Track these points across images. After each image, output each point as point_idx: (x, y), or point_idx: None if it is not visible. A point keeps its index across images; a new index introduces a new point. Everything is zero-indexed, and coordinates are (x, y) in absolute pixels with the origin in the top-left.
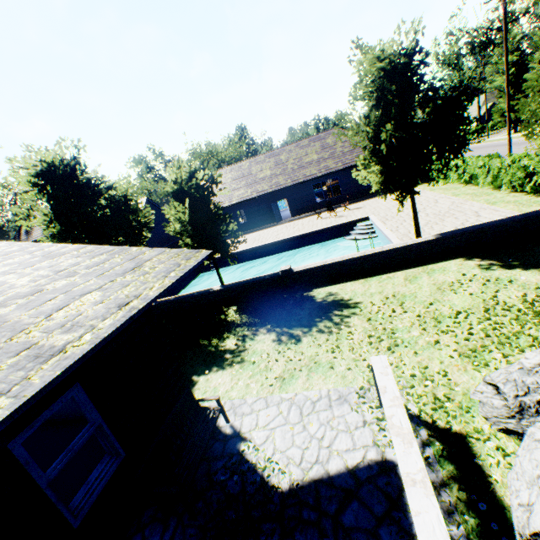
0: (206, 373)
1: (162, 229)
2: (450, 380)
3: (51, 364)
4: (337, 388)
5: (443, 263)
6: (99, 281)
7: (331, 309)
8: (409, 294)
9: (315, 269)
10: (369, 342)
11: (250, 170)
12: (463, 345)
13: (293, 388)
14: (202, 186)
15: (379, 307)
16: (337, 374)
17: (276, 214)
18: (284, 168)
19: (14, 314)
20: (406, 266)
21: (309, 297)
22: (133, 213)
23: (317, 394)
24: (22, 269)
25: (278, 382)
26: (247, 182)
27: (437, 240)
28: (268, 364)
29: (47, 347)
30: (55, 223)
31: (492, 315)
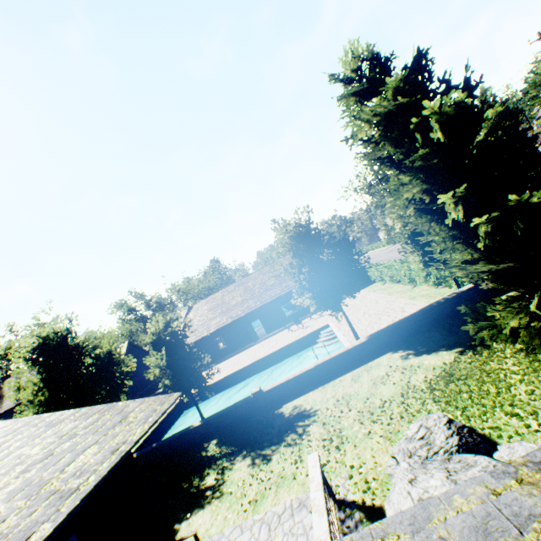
0: (188, 517)
1: (144, 369)
2: (376, 463)
3: (72, 499)
4: (298, 496)
5: (378, 359)
6: (95, 436)
7: (296, 421)
8: (354, 392)
9: (281, 385)
10: (323, 445)
11: (223, 299)
12: (386, 429)
13: (263, 507)
14: (176, 332)
15: (332, 410)
16: (298, 482)
17: (252, 334)
18: (253, 292)
19: (37, 474)
20: (353, 366)
21: (279, 413)
22: (117, 364)
23: (283, 506)
24: (32, 440)
25: (251, 506)
26: (222, 310)
27: (369, 340)
28: (244, 490)
29: (67, 489)
30: (44, 390)
31: (405, 398)
